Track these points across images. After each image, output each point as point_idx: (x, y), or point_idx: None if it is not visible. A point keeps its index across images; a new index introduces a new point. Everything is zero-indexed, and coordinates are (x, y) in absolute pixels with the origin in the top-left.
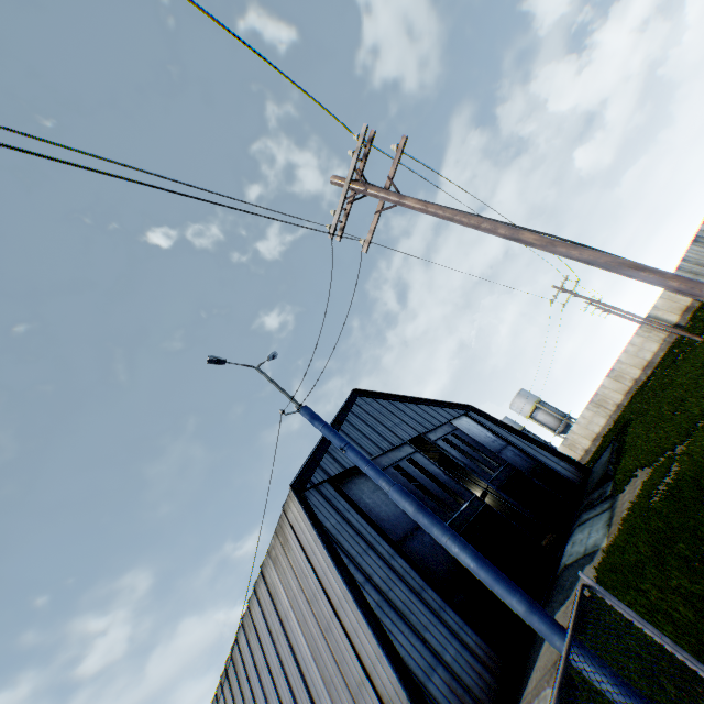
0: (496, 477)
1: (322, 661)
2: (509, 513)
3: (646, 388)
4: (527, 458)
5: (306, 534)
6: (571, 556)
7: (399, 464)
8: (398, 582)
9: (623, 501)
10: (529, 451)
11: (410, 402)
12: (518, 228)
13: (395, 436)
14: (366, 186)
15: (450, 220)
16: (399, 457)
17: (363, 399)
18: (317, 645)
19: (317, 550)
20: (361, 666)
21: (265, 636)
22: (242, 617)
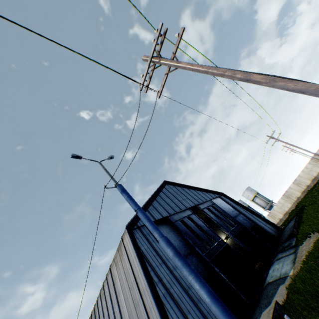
0: (233, 230)
1: None
2: (239, 248)
3: (313, 190)
4: (249, 221)
5: (131, 252)
6: (272, 277)
7: (183, 219)
8: (176, 283)
9: (302, 249)
10: (251, 218)
11: (192, 188)
12: (250, 73)
13: (182, 205)
14: (160, 58)
15: (206, 73)
16: (184, 215)
17: (168, 186)
18: (131, 312)
19: (135, 261)
20: None
21: (109, 302)
22: (100, 290)
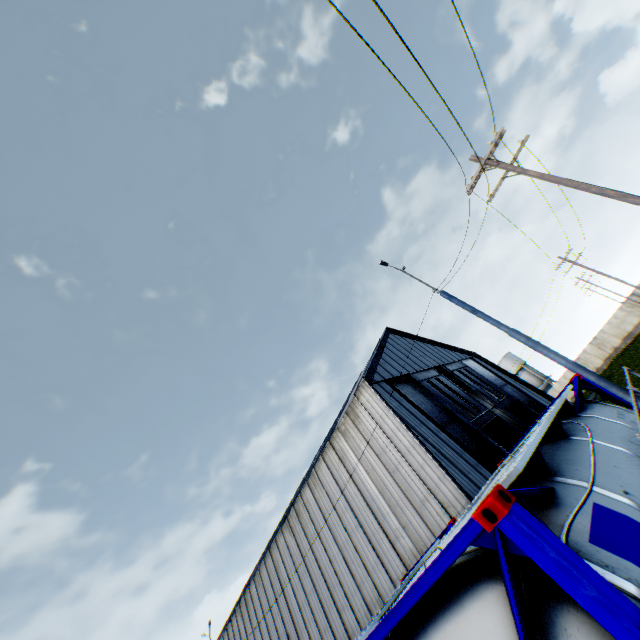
0: (502, 402)
1: (389, 493)
2: None
3: (626, 351)
4: (523, 395)
5: (377, 409)
6: None
7: (430, 380)
8: (445, 446)
9: None
10: (524, 391)
11: (428, 343)
12: (602, 188)
13: (422, 363)
14: (498, 163)
15: (557, 183)
16: (429, 376)
17: (394, 336)
18: (384, 483)
19: (388, 419)
20: (426, 487)
21: (331, 487)
22: (307, 479)
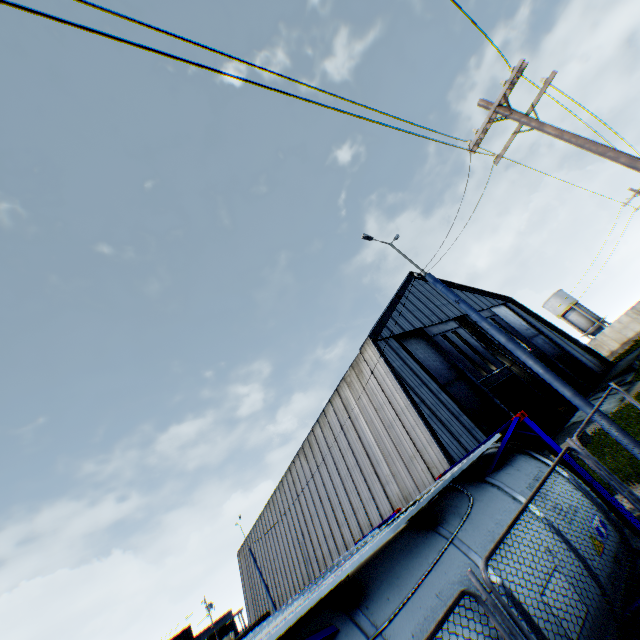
0: None
1: (383, 445)
2: None
3: None
4: (555, 347)
5: (379, 368)
6: (580, 417)
7: (446, 334)
8: (443, 408)
9: None
10: (558, 342)
11: (456, 288)
12: (635, 159)
13: (443, 313)
14: (510, 112)
15: (579, 147)
16: (446, 329)
17: (417, 281)
18: (380, 435)
19: (387, 379)
20: (415, 447)
21: (337, 430)
22: (318, 418)
